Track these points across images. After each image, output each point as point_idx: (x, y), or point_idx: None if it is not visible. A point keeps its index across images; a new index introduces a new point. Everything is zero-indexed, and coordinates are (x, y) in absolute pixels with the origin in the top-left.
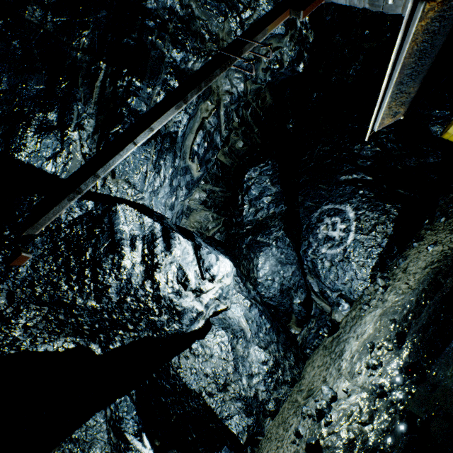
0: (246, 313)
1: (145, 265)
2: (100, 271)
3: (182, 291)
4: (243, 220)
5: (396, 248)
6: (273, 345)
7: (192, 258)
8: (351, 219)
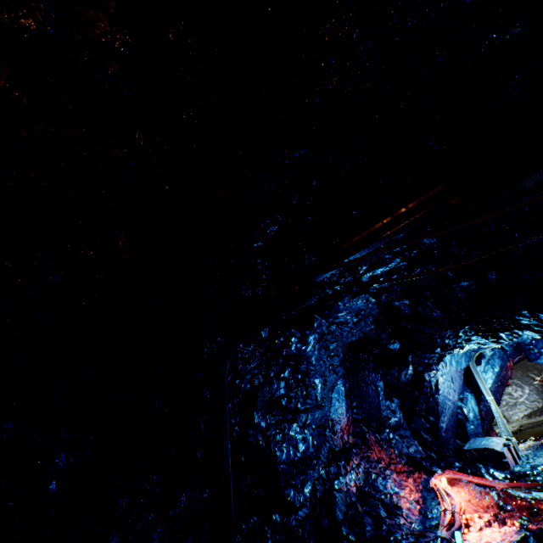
0: None
1: None
2: None
3: None
4: None
5: (538, 413)
6: None
7: None
8: (525, 392)
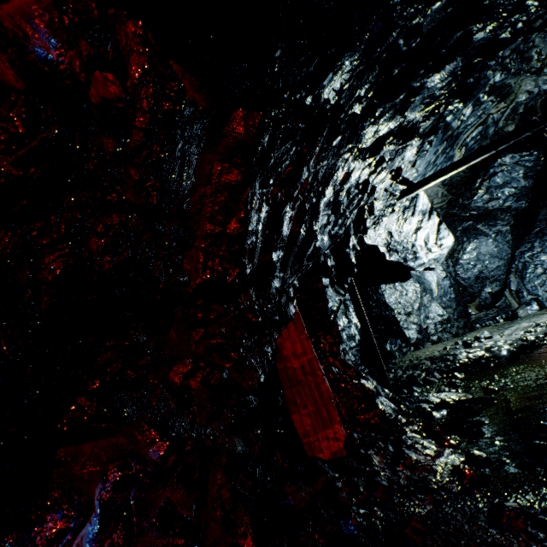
0: (438, 281)
1: (416, 226)
2: (405, 224)
3: (423, 246)
4: (471, 204)
5: None
6: (451, 309)
7: (434, 229)
8: None
